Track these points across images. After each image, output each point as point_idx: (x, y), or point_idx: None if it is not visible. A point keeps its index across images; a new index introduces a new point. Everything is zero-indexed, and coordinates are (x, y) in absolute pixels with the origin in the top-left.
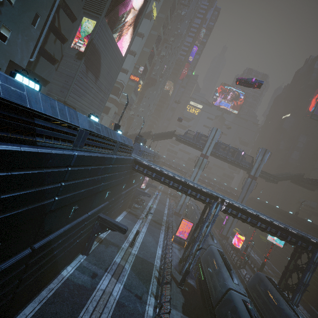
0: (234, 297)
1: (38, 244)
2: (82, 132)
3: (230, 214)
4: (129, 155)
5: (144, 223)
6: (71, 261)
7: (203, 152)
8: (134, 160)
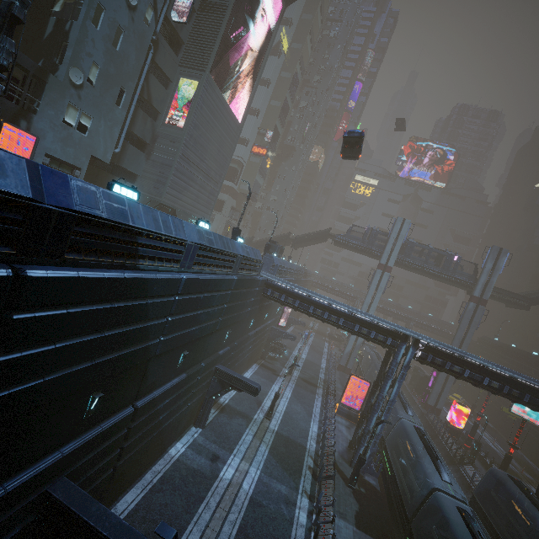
0: (444, 504)
1: (141, 401)
2: (190, 247)
3: (432, 365)
4: (256, 274)
5: (287, 383)
6: (181, 435)
7: (382, 261)
8: (265, 282)
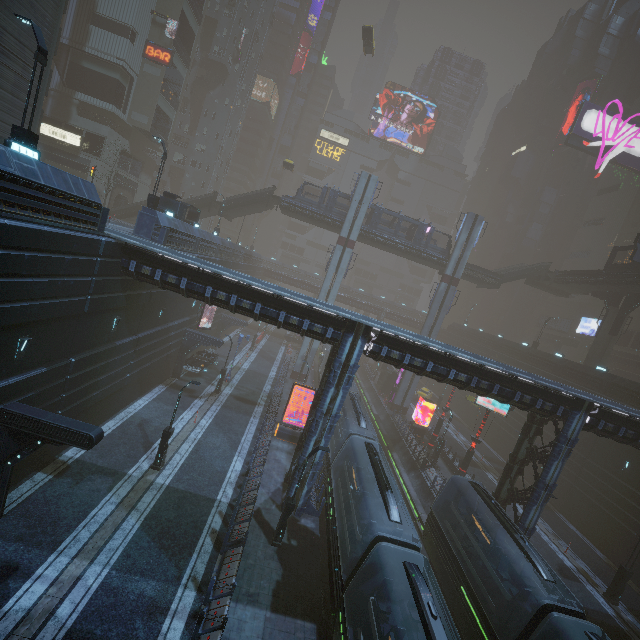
0: (389, 557)
1: None
2: None
3: (388, 361)
4: (91, 231)
5: (209, 407)
6: None
7: (342, 234)
8: (122, 248)
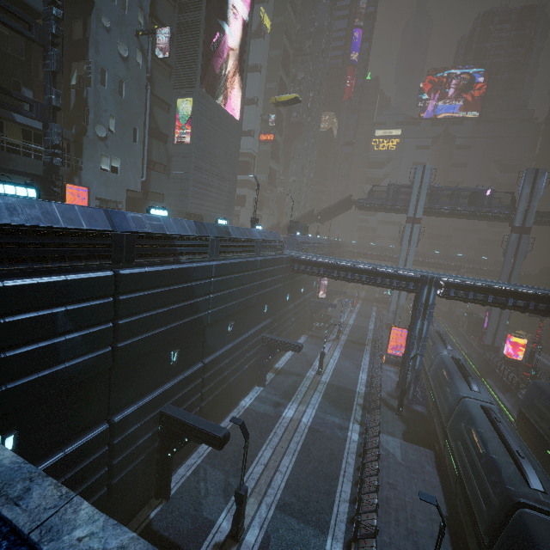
0: (472, 407)
1: (207, 359)
2: (213, 241)
3: (456, 298)
4: (280, 254)
5: (335, 346)
6: (247, 393)
7: (409, 215)
8: (290, 258)
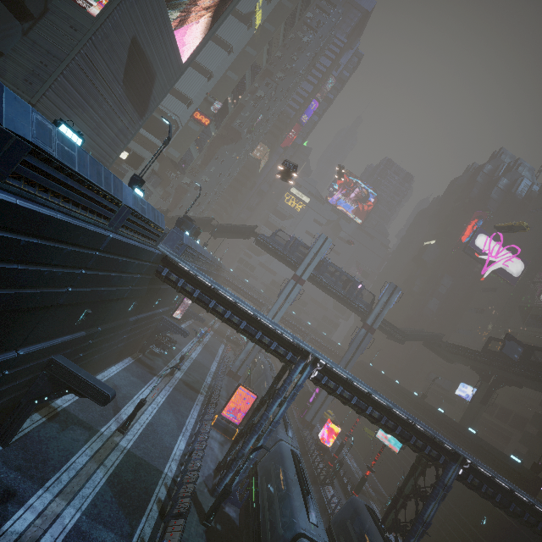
0: None
1: None
2: (3, 136)
3: (325, 388)
4: (152, 245)
5: (164, 386)
6: None
7: (297, 273)
8: (163, 258)
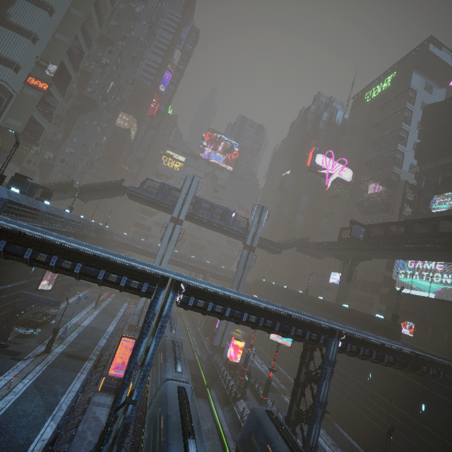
0: None
1: None
2: None
3: (195, 309)
4: None
5: (32, 368)
6: None
7: (174, 215)
8: None
